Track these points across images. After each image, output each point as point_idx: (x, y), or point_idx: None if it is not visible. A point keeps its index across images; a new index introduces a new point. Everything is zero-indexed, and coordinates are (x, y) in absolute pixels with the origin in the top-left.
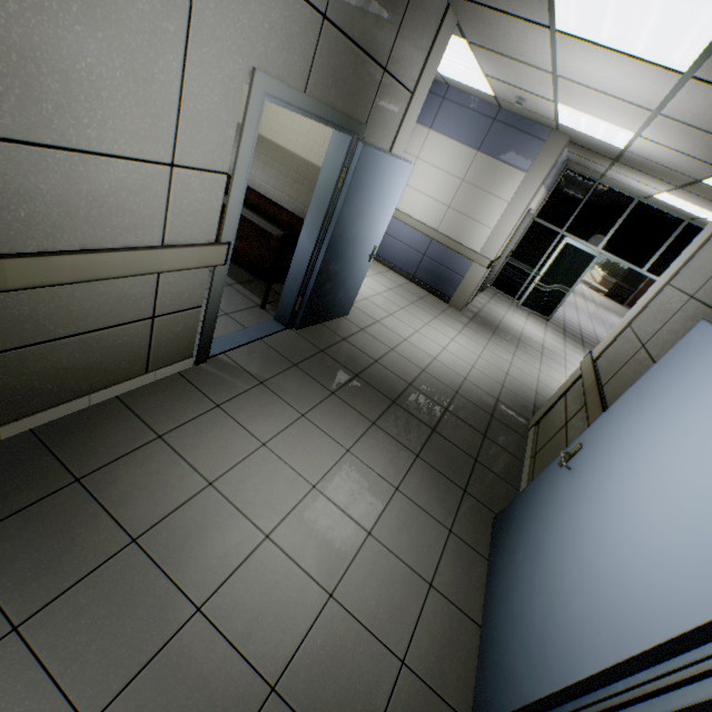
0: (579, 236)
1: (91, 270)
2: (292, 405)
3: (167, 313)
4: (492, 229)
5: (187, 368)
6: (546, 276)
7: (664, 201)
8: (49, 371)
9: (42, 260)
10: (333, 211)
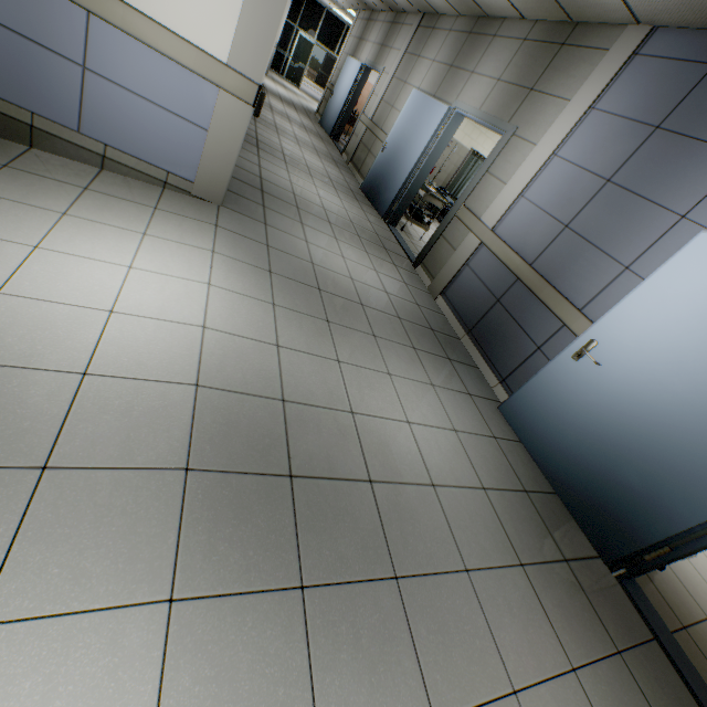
0: (305, 31)
1: None
2: None
3: None
4: None
5: None
6: (294, 58)
7: (338, 14)
8: None
9: None
10: None
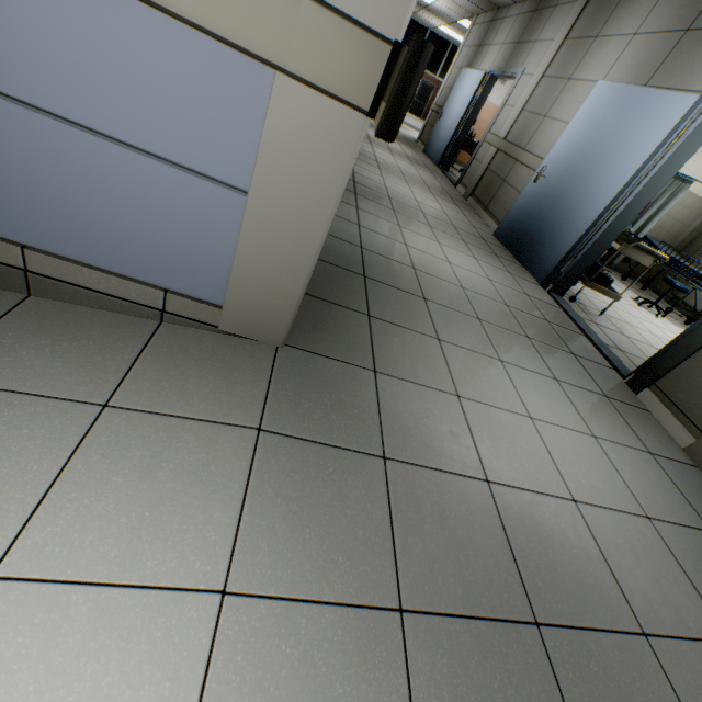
0: None
1: None
2: None
3: None
4: None
5: None
6: None
7: (443, 31)
8: None
9: None
10: None
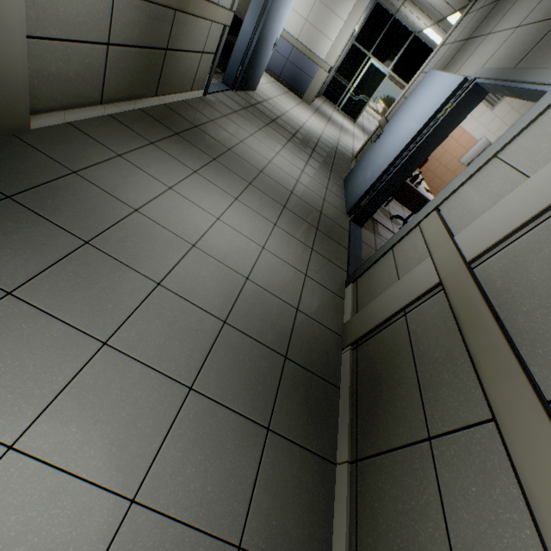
0: (378, 59)
1: (203, 12)
2: (253, 125)
3: (206, 52)
4: (333, 42)
5: (201, 97)
6: (357, 88)
7: (428, 36)
8: (175, 70)
9: (197, 0)
10: (267, 4)
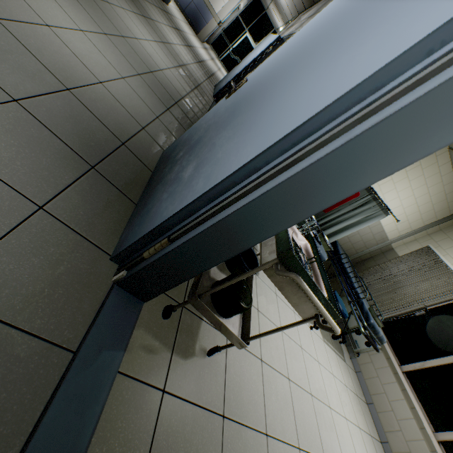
0: (252, 36)
1: None
2: (165, 21)
3: None
4: (225, 4)
5: None
6: (235, 50)
7: None
8: None
9: None
10: None
